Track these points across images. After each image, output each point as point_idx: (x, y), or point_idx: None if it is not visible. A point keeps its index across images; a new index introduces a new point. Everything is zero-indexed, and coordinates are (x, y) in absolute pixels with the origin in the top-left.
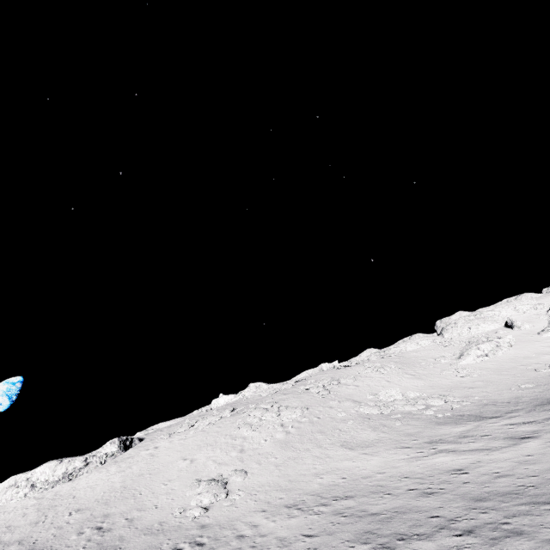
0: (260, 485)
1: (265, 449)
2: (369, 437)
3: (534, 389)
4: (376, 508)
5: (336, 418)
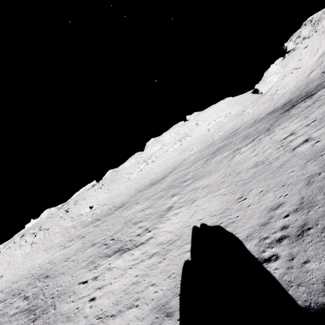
0: (2, 282)
1: (18, 260)
2: (57, 242)
3: (131, 194)
4: (16, 287)
5: (55, 232)
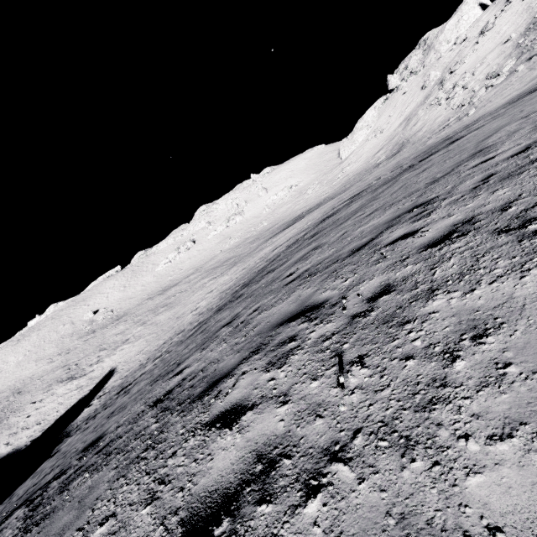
0: None
1: (10, 369)
2: (49, 353)
3: (141, 301)
4: None
5: (51, 340)
